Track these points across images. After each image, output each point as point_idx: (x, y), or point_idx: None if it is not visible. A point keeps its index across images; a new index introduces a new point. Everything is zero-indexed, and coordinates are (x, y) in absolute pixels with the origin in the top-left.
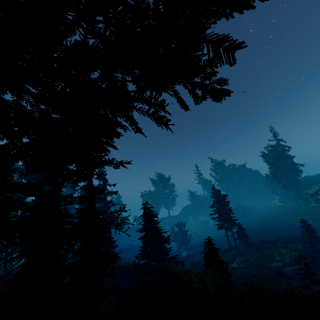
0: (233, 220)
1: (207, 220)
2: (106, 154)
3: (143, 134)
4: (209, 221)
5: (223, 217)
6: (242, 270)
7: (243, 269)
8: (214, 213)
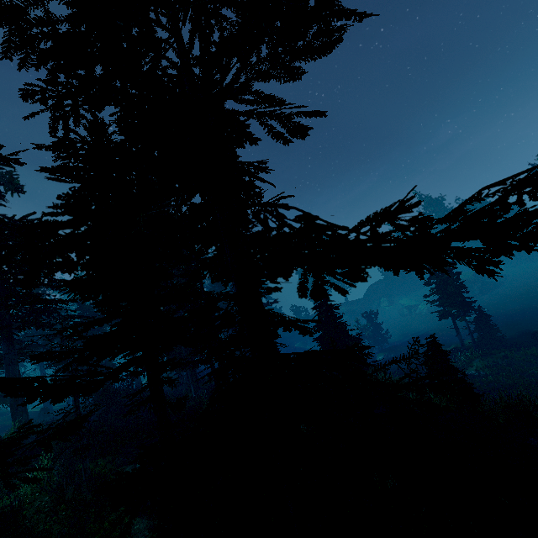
0: (468, 303)
1: (415, 304)
2: (254, 224)
3: (447, 274)
4: (418, 305)
5: (449, 300)
6: (486, 379)
7: (487, 377)
8: (431, 294)
